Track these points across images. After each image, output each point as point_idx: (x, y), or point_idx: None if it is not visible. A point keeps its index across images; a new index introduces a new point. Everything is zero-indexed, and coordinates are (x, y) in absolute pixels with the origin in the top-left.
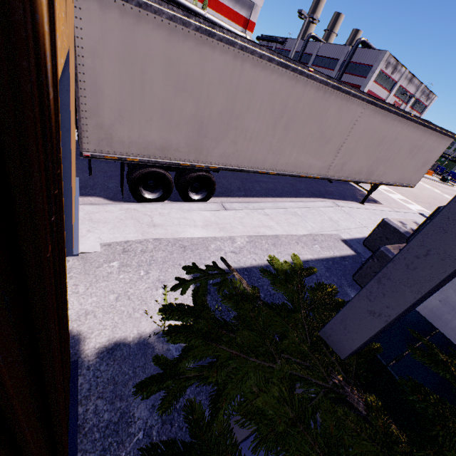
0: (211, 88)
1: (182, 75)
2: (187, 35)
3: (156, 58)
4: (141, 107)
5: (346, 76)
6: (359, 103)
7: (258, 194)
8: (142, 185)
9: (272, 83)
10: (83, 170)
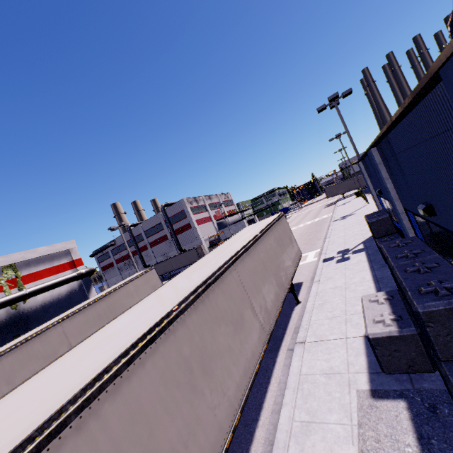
0: None
1: None
2: None
3: None
4: None
5: (175, 225)
6: (229, 271)
7: (243, 444)
8: None
9: (152, 369)
10: None
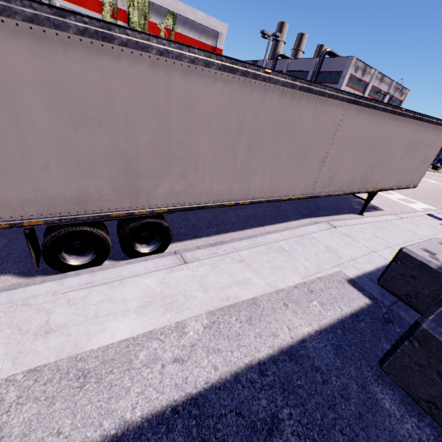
0: (130, 112)
1: (78, 99)
2: (68, 43)
3: (25, 80)
4: (24, 152)
5: None
6: (338, 104)
7: (234, 227)
8: (62, 251)
9: (218, 94)
10: (1, 235)
